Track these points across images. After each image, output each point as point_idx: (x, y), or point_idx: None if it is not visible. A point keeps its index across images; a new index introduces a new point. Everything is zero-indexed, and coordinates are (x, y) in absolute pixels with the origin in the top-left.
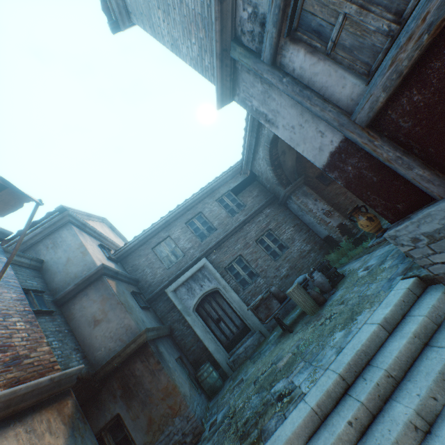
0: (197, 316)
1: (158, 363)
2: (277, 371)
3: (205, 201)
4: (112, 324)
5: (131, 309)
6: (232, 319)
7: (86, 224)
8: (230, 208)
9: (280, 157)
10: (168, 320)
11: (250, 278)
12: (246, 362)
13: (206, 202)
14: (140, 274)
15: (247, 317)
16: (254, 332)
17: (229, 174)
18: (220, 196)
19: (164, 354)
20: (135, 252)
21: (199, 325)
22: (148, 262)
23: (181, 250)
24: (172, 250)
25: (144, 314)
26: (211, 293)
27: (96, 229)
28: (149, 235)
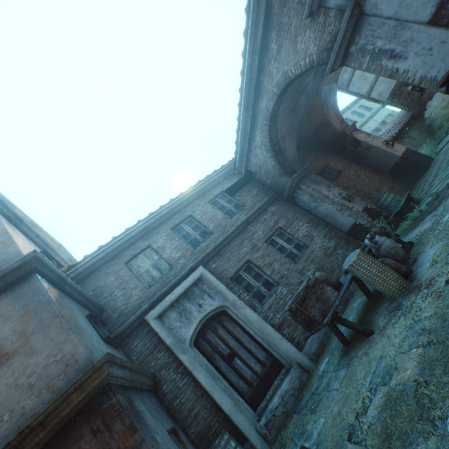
0: (197, 353)
1: (132, 432)
2: (410, 389)
3: (195, 204)
4: (36, 357)
5: (81, 330)
6: (252, 351)
7: (23, 219)
8: (227, 210)
9: (280, 142)
10: (150, 367)
11: (267, 289)
12: (292, 420)
13: (197, 204)
14: (106, 299)
15: (275, 344)
16: (290, 367)
17: (220, 174)
18: (212, 197)
19: (144, 417)
20: (99, 270)
21: (201, 366)
22: (119, 281)
23: (167, 261)
24: (155, 263)
25: (109, 349)
26: (214, 315)
27: (41, 234)
28: (121, 245)
